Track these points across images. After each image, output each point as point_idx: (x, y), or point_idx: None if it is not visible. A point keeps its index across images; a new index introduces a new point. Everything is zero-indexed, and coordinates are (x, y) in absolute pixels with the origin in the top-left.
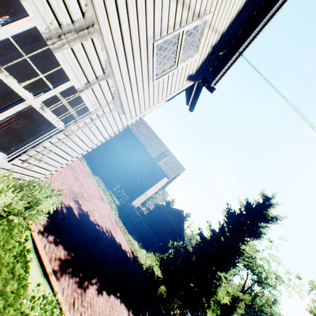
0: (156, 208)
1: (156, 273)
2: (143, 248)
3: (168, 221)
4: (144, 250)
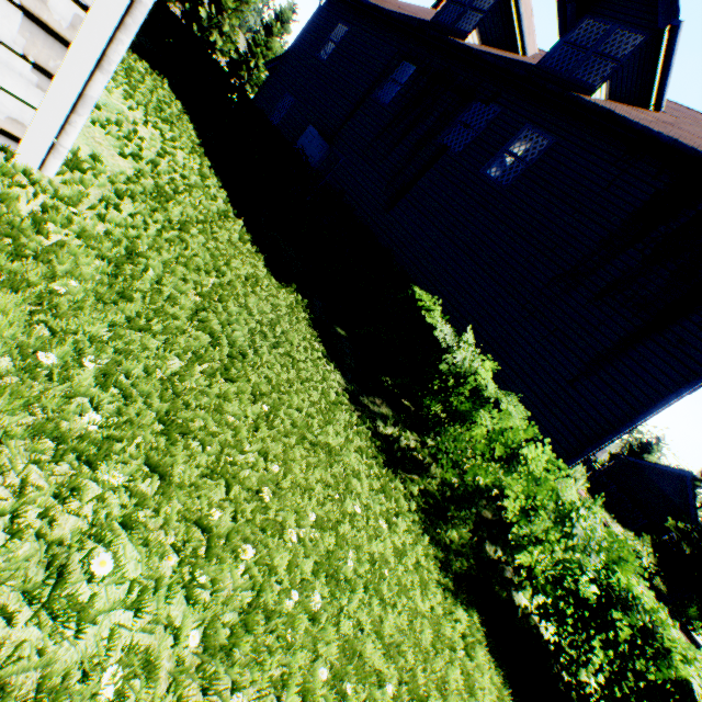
0: (629, 463)
1: (644, 562)
2: (617, 522)
3: (658, 488)
4: (619, 525)
